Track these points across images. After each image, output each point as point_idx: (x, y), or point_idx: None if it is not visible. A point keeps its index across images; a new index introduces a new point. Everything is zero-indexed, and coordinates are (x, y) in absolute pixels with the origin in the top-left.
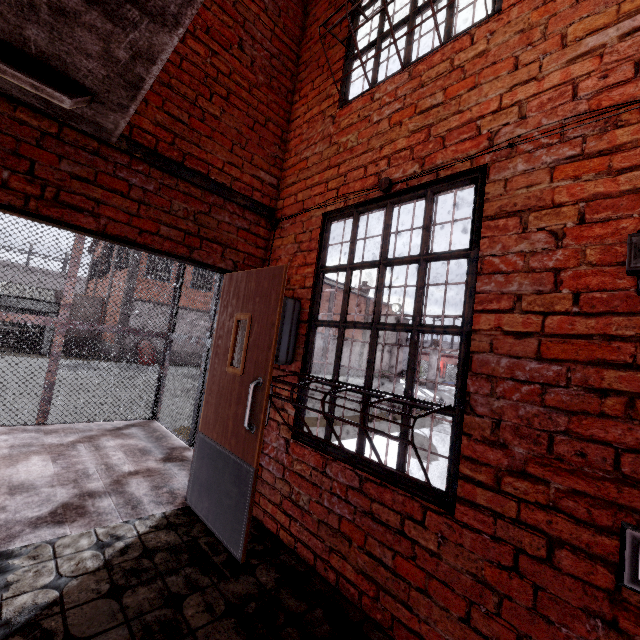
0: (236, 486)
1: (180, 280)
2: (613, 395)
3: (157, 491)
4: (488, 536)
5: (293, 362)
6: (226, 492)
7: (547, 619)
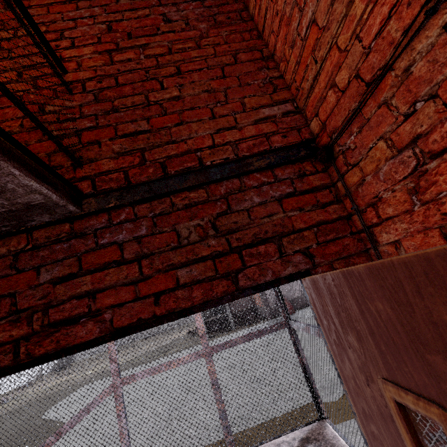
0: None
1: None
2: None
3: None
4: None
5: None
6: None
7: None
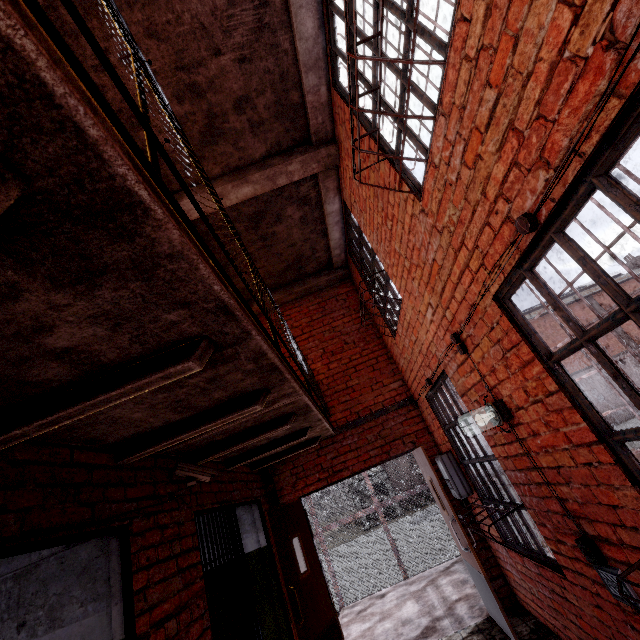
0: (488, 591)
1: None
2: (541, 485)
3: (472, 609)
4: (580, 587)
5: (473, 491)
6: (489, 598)
7: (624, 635)
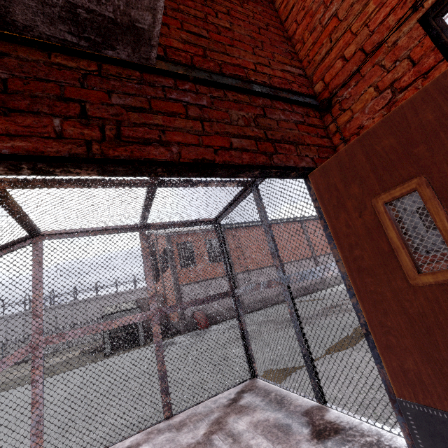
0: None
1: (222, 242)
2: None
3: None
4: None
5: None
6: None
7: None
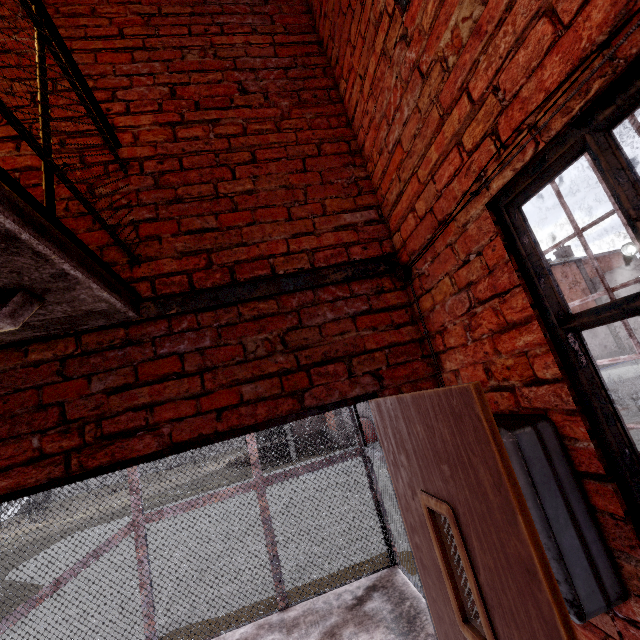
0: None
1: None
2: None
3: None
4: None
5: (627, 594)
6: None
7: None
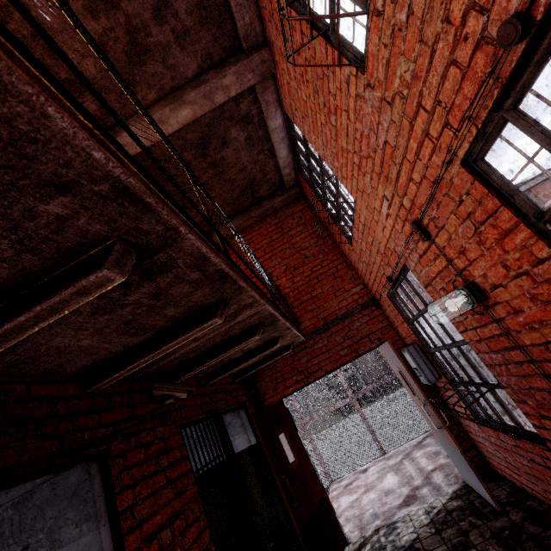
0: (464, 464)
1: None
2: (522, 364)
3: (447, 477)
4: None
5: (441, 376)
6: (465, 468)
7: None
